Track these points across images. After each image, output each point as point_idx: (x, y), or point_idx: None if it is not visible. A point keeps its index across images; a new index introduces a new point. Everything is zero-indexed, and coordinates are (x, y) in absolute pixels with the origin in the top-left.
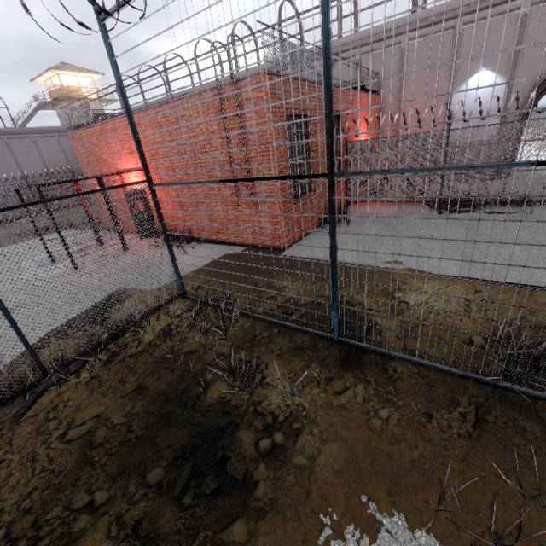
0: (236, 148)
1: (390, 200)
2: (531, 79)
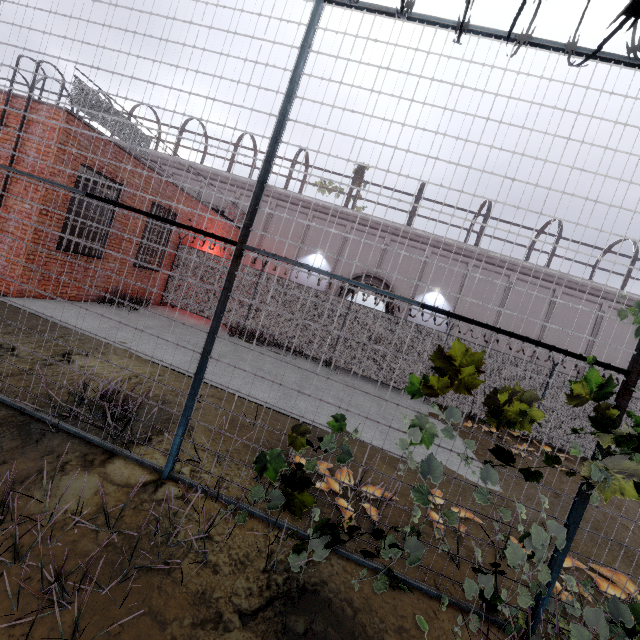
0: (4, 161)
1: (202, 315)
2: (345, 275)
